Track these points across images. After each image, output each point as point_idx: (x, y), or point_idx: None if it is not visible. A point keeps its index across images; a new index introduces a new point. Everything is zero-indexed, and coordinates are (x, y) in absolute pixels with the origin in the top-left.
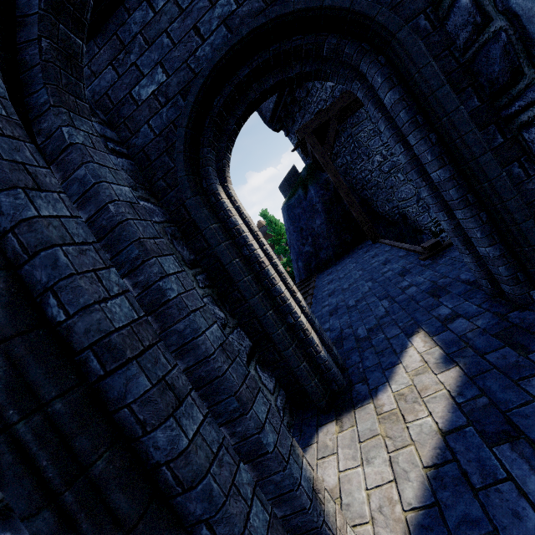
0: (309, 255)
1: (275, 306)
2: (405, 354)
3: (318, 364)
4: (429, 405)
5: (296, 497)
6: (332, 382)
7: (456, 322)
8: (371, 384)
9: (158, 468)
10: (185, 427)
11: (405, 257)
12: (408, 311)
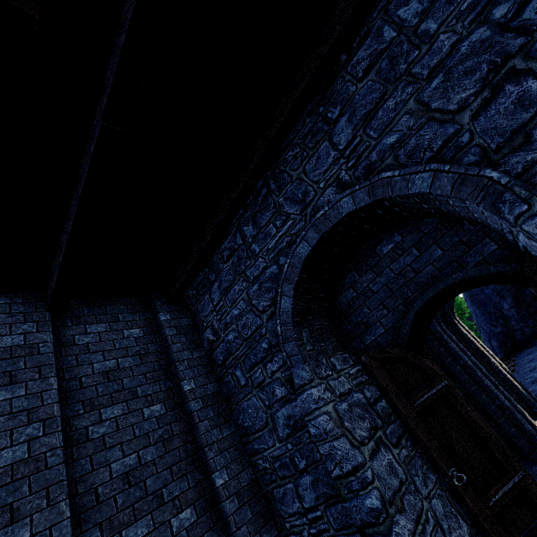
0: (502, 335)
1: (492, 369)
2: None
3: (522, 398)
4: None
5: (516, 409)
6: (533, 407)
7: None
8: None
9: (485, 388)
10: (488, 383)
11: None
12: None
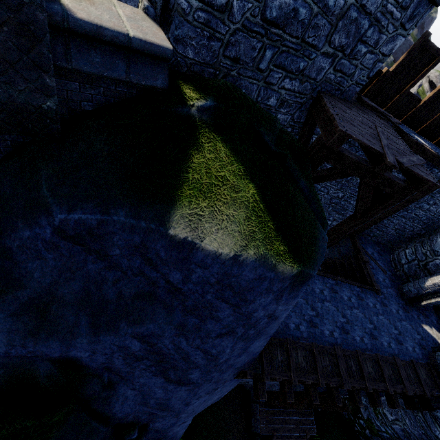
0: None
1: None
2: (429, 332)
3: None
4: (439, 335)
5: None
6: None
7: (420, 318)
8: (437, 343)
9: None
10: None
11: (365, 292)
12: (412, 321)
